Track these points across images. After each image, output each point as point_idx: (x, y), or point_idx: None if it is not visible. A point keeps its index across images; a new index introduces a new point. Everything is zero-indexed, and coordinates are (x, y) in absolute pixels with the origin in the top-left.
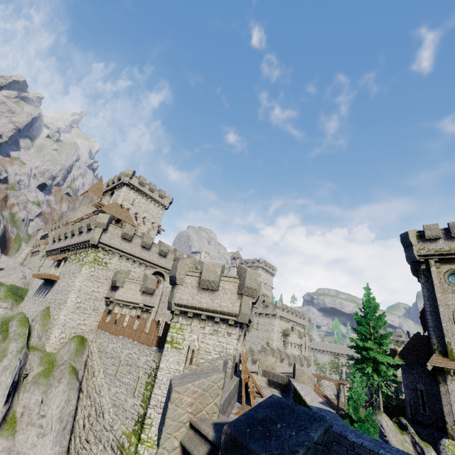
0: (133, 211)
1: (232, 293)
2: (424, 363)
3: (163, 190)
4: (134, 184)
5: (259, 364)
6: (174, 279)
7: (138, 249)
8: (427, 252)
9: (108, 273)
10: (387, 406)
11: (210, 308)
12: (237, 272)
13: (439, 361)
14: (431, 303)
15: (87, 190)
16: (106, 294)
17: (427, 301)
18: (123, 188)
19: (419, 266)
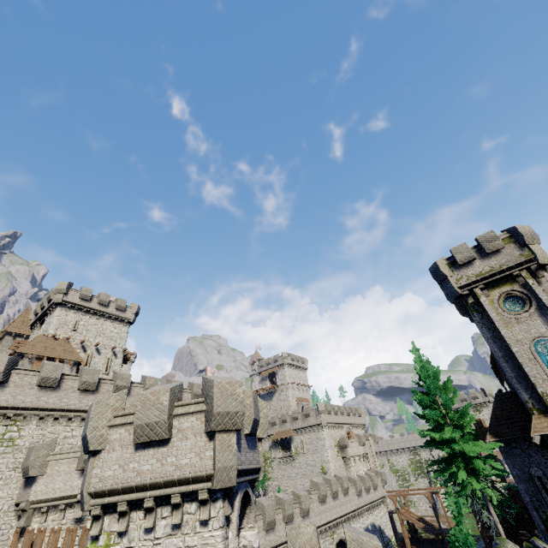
0: (77, 340)
1: (197, 435)
2: (526, 433)
3: (121, 299)
4: (73, 301)
5: (289, 547)
6: (85, 441)
7: (76, 397)
8: (467, 280)
9: (18, 456)
10: (504, 516)
11: (159, 479)
12: (202, 391)
13: (544, 425)
14: (500, 345)
15: (5, 329)
16: (17, 497)
17: (494, 344)
18: (55, 311)
19: (465, 301)
